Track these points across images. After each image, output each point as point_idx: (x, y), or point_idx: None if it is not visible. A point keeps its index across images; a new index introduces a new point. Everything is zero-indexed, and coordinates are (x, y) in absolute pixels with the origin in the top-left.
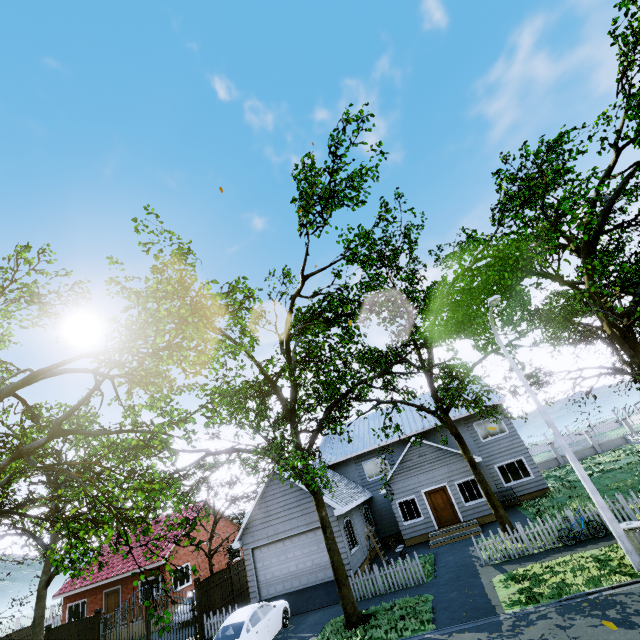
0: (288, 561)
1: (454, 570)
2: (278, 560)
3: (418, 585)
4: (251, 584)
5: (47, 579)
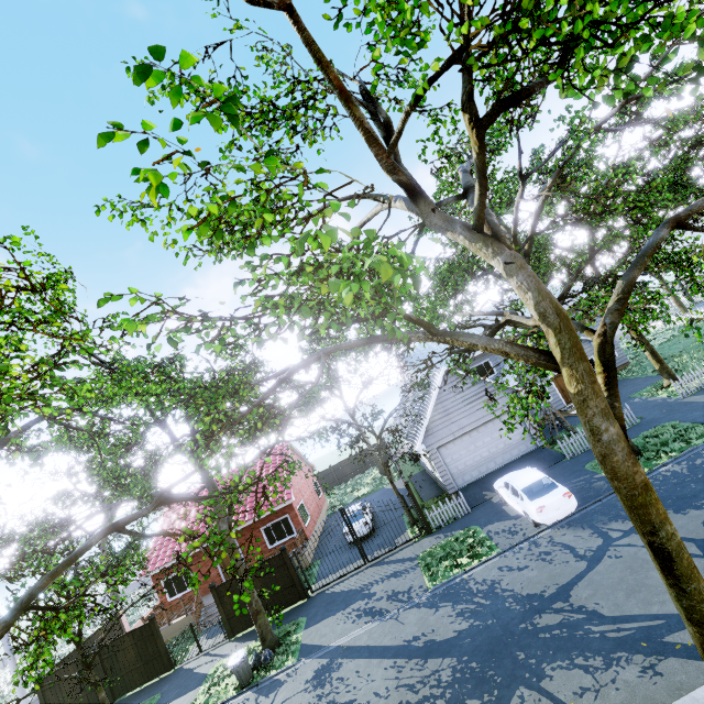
0: (479, 449)
1: (653, 410)
2: (467, 451)
3: (634, 426)
4: (445, 478)
5: (227, 528)
